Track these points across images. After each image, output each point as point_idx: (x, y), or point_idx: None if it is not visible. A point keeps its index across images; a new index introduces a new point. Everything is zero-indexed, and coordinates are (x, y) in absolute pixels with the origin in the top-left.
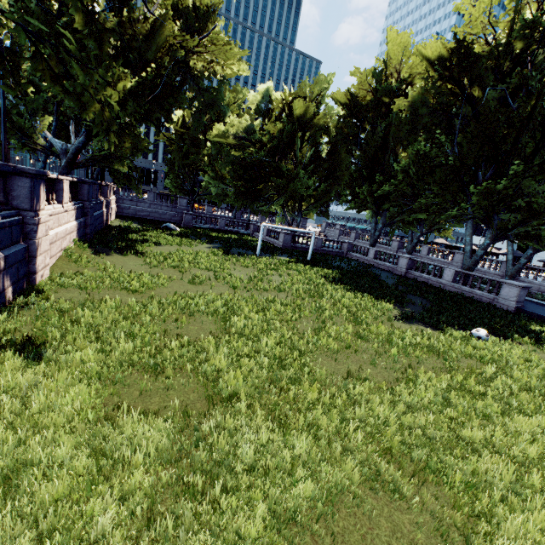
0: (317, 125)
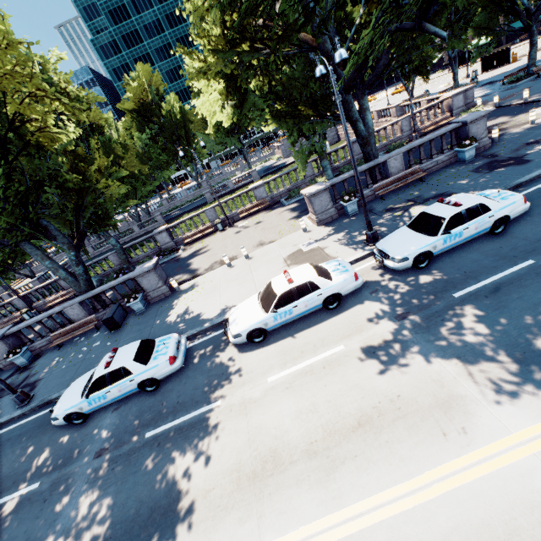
0: None
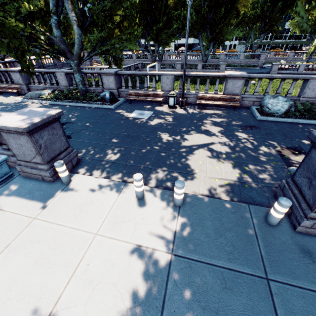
0: None
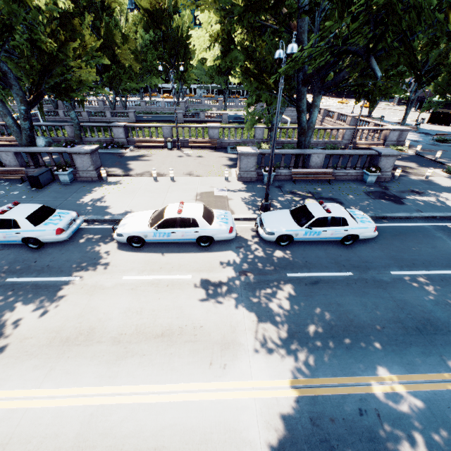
0: None
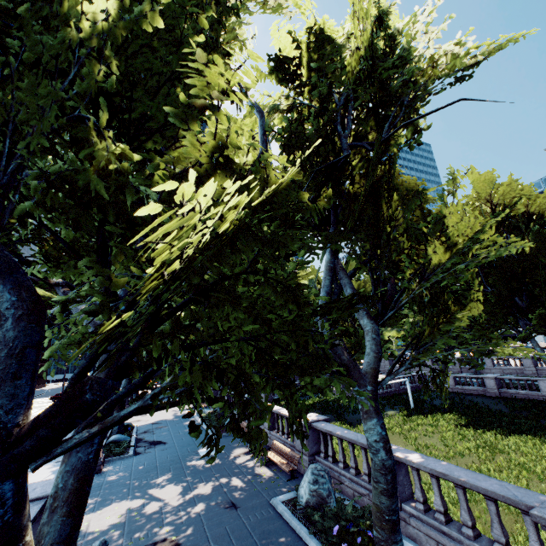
0: (366, 292)
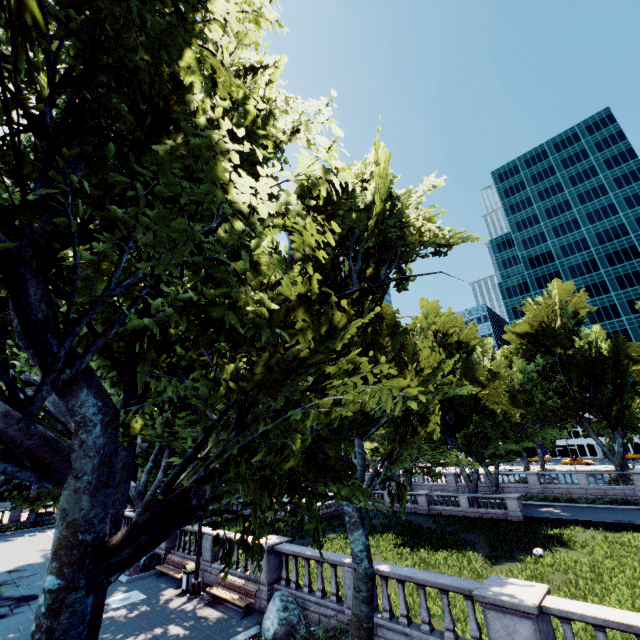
0: None
